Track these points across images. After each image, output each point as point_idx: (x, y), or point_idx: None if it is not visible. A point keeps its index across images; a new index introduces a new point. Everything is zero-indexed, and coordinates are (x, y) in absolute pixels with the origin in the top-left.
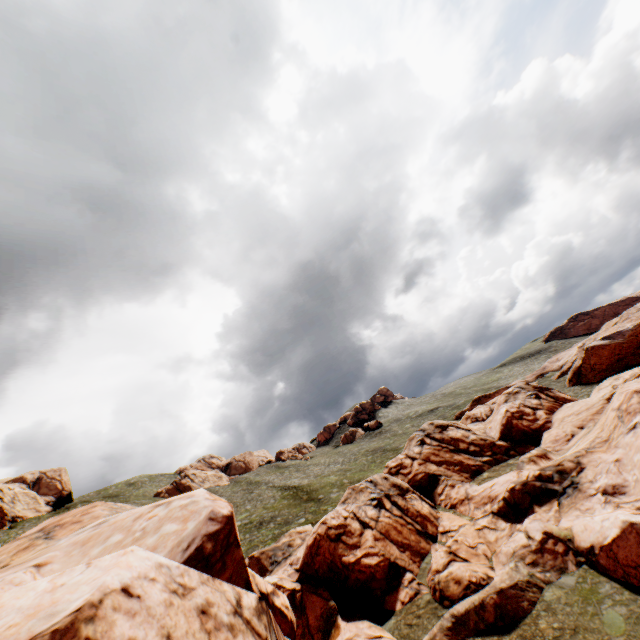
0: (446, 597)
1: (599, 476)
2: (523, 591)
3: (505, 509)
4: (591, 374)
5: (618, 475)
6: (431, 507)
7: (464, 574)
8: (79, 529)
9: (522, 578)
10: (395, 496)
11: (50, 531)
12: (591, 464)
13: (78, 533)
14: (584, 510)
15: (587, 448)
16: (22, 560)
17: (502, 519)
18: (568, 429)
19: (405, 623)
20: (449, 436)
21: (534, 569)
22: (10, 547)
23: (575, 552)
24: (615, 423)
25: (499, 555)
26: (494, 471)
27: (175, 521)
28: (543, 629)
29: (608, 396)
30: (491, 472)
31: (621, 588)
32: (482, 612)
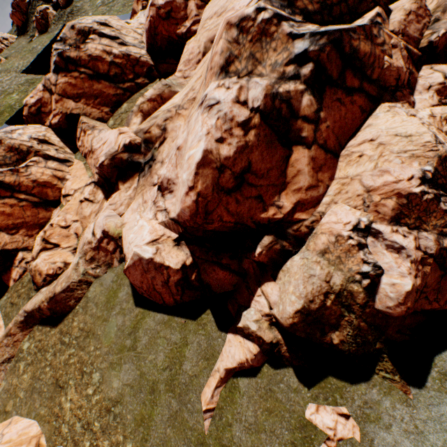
0: (35, 284)
1: (167, 161)
2: (74, 292)
3: (103, 181)
4: None
5: (175, 169)
6: (62, 163)
7: (43, 270)
8: None
9: (76, 279)
10: (0, 175)
11: None
12: (172, 136)
13: None
14: (144, 202)
15: (179, 107)
16: None
17: (101, 190)
18: (202, 45)
19: (11, 302)
20: (88, 54)
21: (90, 266)
22: None
23: (122, 250)
24: (204, 77)
25: (82, 238)
26: (132, 104)
27: None
28: (74, 328)
29: None
30: (130, 105)
31: (131, 296)
32: (42, 312)
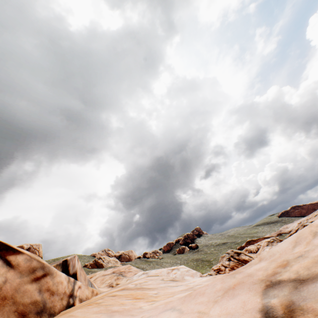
0: None
1: None
2: None
3: None
4: None
5: None
6: None
7: None
8: (134, 274)
9: None
10: None
11: (121, 273)
12: None
13: (138, 275)
14: None
15: None
16: (125, 282)
17: None
18: None
19: None
20: (242, 258)
21: None
22: (106, 277)
23: None
24: None
25: None
26: None
27: (188, 276)
28: None
29: None
30: None
31: None
32: None
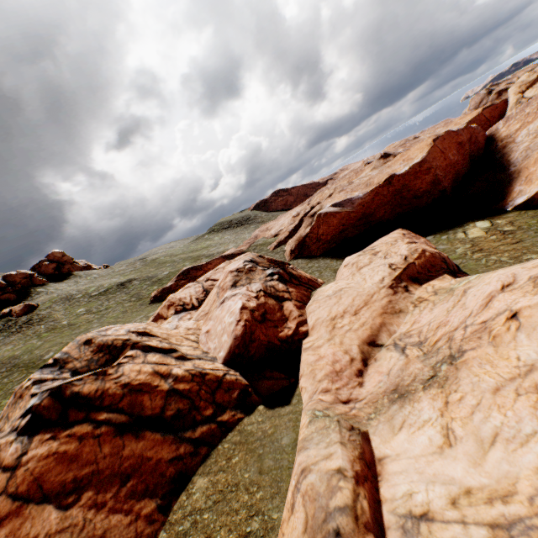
0: None
1: None
2: None
3: None
4: (316, 246)
5: None
6: None
7: None
8: None
9: None
10: None
11: None
12: None
13: None
14: None
15: None
16: None
17: None
18: (355, 348)
19: None
20: (122, 382)
21: None
22: None
23: None
24: None
25: None
26: (222, 473)
27: None
28: None
29: (391, 282)
30: (215, 478)
31: None
32: None
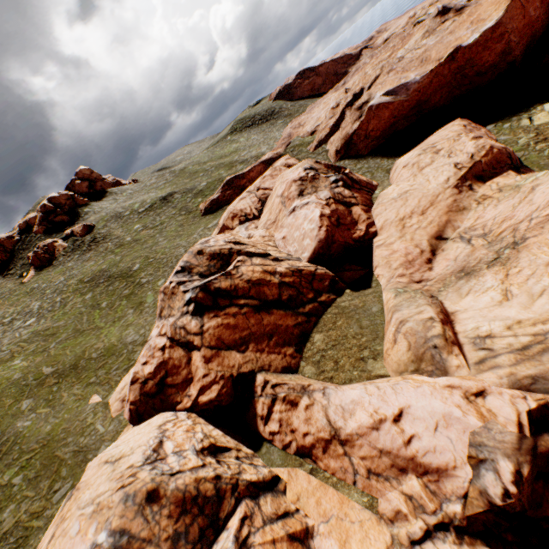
0: None
1: None
2: None
3: (489, 518)
4: (364, 144)
5: None
6: (274, 490)
7: None
8: None
9: None
10: None
11: None
12: None
13: None
14: None
15: None
16: None
17: (486, 544)
18: (425, 242)
19: None
20: (245, 280)
21: None
22: None
23: None
24: None
25: None
26: (332, 331)
27: None
28: None
29: (456, 182)
30: (327, 334)
31: None
32: None
